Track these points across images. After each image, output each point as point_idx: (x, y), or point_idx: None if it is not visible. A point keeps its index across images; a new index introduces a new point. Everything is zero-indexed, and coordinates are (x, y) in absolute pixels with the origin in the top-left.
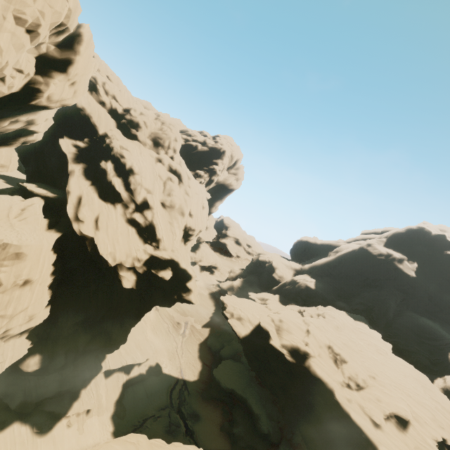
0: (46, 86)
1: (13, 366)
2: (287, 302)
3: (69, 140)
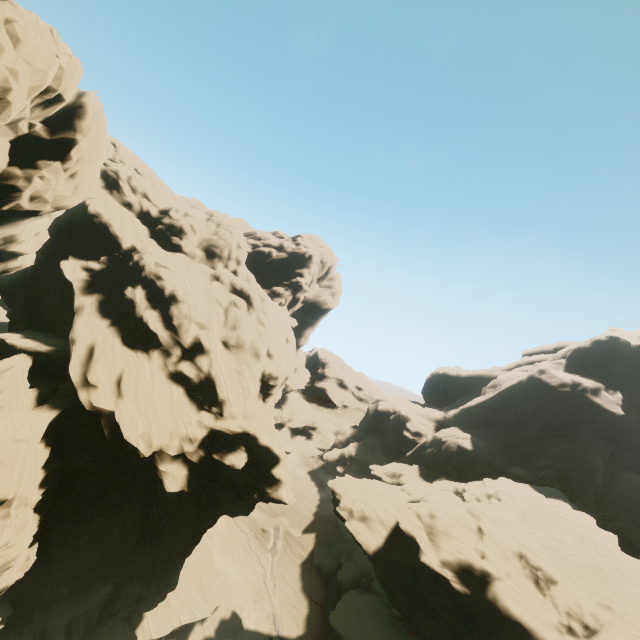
0: (27, 182)
1: None
2: (432, 476)
3: (78, 261)
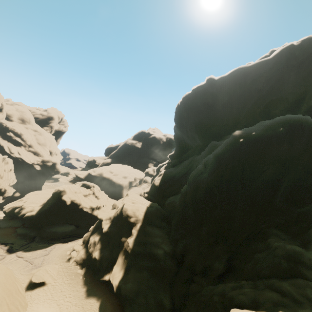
0: None
1: (11, 197)
2: None
3: None
